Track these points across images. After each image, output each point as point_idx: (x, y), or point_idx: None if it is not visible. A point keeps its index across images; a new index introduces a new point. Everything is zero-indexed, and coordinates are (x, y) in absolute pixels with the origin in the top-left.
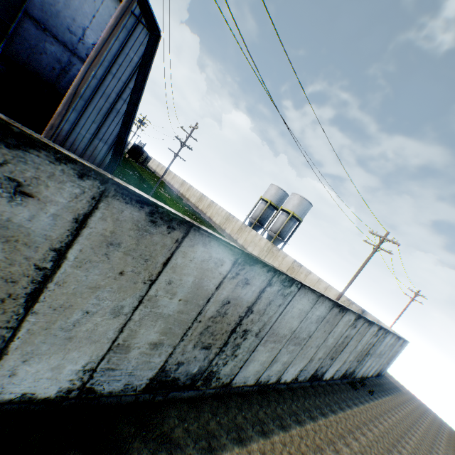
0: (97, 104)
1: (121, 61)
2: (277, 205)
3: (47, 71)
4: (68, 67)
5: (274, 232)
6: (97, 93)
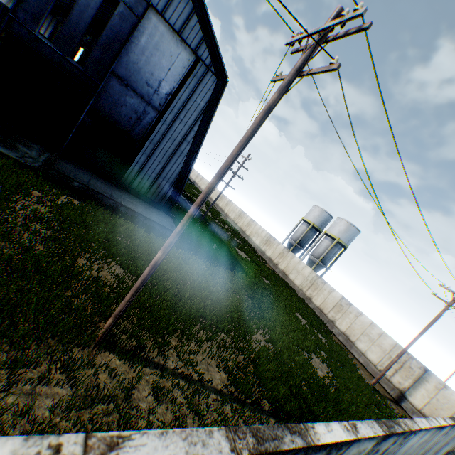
0: (163, 146)
1: (189, 107)
2: (320, 228)
3: (124, 121)
4: (142, 116)
5: (316, 257)
6: (165, 137)
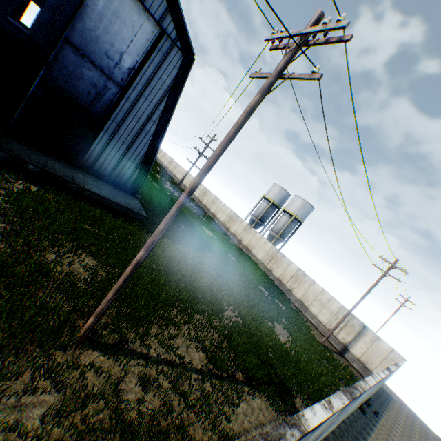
0: (127, 125)
1: (154, 84)
2: (279, 205)
3: (82, 96)
4: (103, 92)
5: (276, 233)
6: (129, 115)
